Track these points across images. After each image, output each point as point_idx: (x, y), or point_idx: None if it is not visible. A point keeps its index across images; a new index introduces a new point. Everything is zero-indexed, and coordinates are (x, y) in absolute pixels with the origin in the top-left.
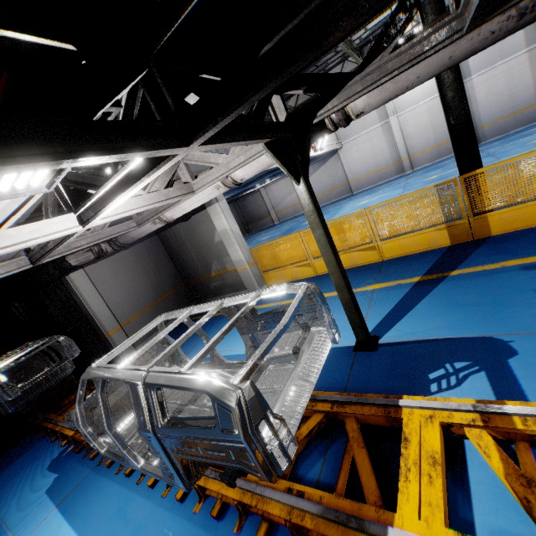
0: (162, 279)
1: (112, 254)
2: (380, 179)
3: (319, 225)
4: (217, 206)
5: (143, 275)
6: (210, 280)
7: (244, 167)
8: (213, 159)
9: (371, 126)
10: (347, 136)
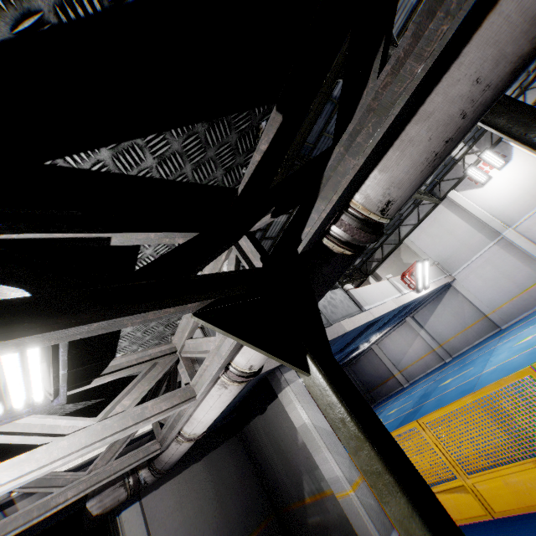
0: (242, 507)
1: (180, 471)
2: (534, 301)
3: (388, 480)
4: (288, 391)
5: (215, 503)
6: (305, 509)
7: (243, 348)
8: (205, 346)
9: (482, 248)
10: (455, 267)
